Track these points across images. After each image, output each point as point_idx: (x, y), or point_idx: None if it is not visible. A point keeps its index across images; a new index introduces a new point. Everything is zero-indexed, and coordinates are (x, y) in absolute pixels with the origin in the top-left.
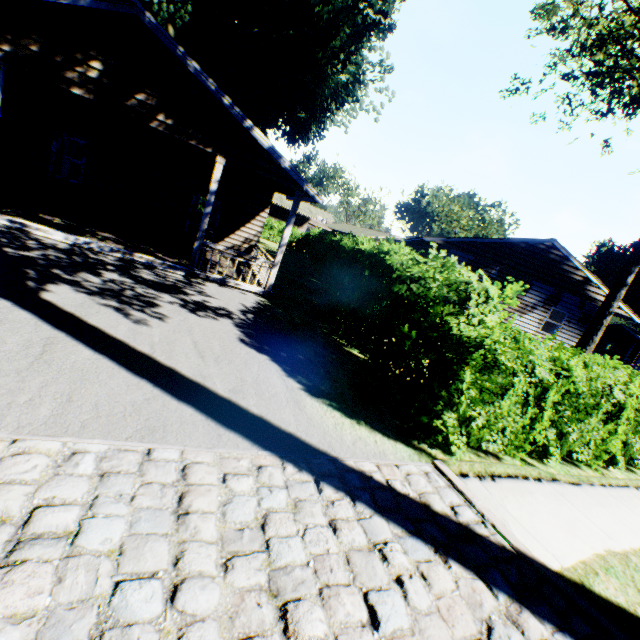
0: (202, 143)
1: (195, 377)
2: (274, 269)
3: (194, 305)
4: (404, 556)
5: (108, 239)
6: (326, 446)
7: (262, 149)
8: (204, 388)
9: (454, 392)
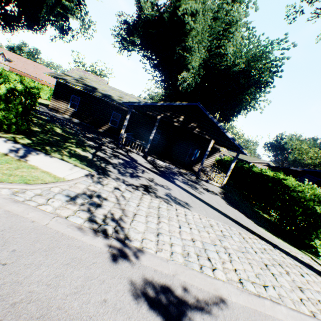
0: (207, 136)
1: (224, 212)
2: (226, 178)
3: (206, 189)
4: (307, 271)
5: (169, 163)
6: (270, 240)
7: (227, 137)
8: (228, 215)
9: (319, 233)
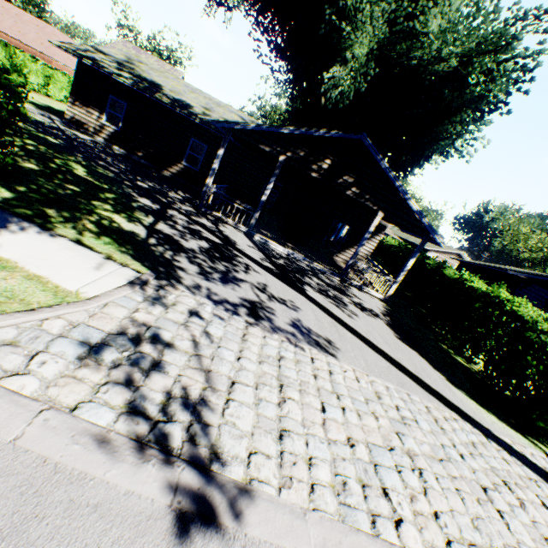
0: (372, 204)
1: (395, 358)
2: (394, 284)
3: (359, 306)
4: (547, 490)
5: (293, 249)
6: (478, 419)
7: (408, 209)
8: (403, 366)
9: None
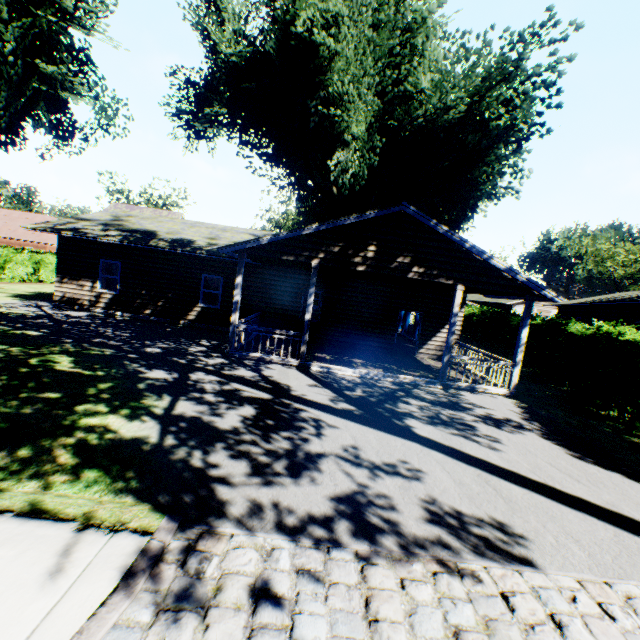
0: (444, 278)
1: (606, 506)
2: (515, 369)
3: (489, 420)
4: None
5: (365, 365)
6: None
7: (492, 270)
8: (630, 519)
9: None
